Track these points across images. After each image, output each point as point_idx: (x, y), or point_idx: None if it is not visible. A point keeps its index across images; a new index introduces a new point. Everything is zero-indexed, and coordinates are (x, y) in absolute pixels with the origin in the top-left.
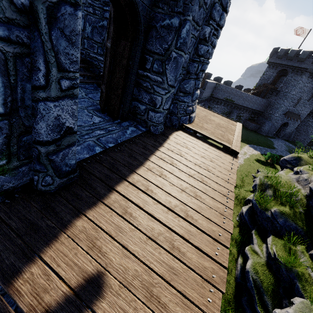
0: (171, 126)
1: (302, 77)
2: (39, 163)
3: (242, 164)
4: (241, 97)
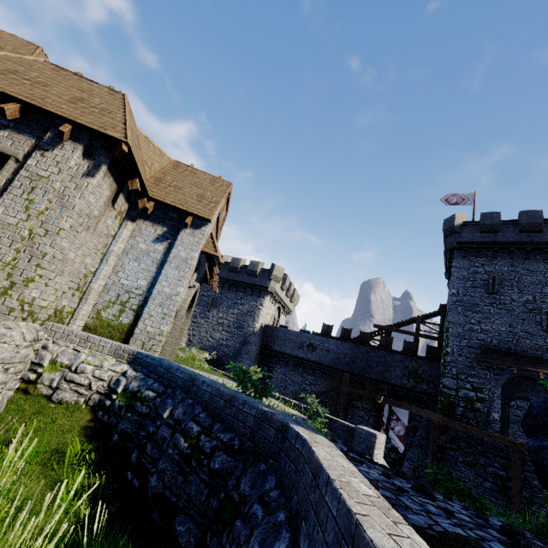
0: None
1: None
2: (489, 425)
3: None
4: None
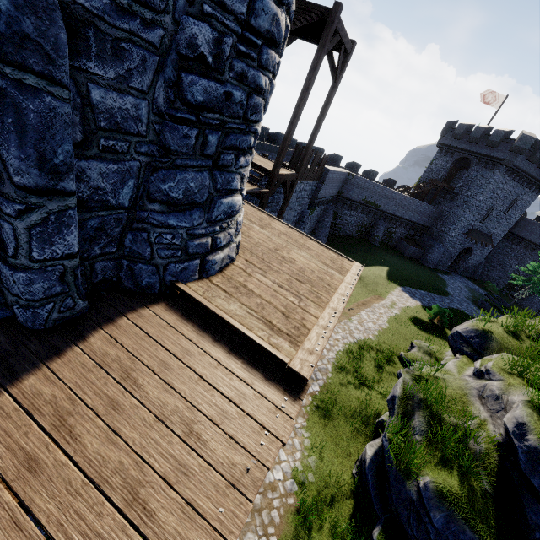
0: (138, 289)
1: (495, 173)
2: None
3: (384, 328)
4: (392, 199)
